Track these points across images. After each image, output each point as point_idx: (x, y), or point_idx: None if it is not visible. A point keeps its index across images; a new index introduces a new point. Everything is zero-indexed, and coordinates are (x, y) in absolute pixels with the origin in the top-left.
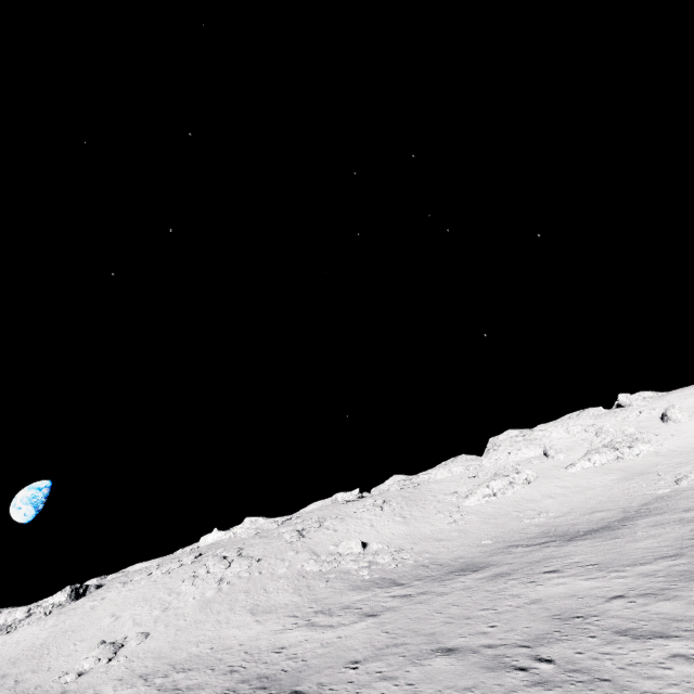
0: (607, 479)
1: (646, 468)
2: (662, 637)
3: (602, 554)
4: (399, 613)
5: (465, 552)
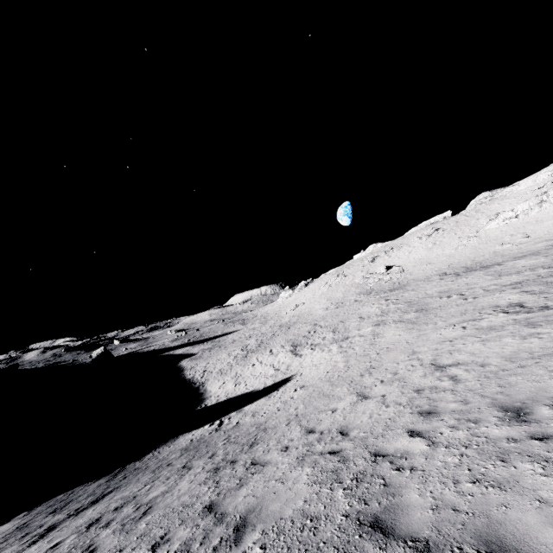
0: None
1: None
2: (334, 332)
3: (415, 293)
4: (339, 309)
5: (422, 275)
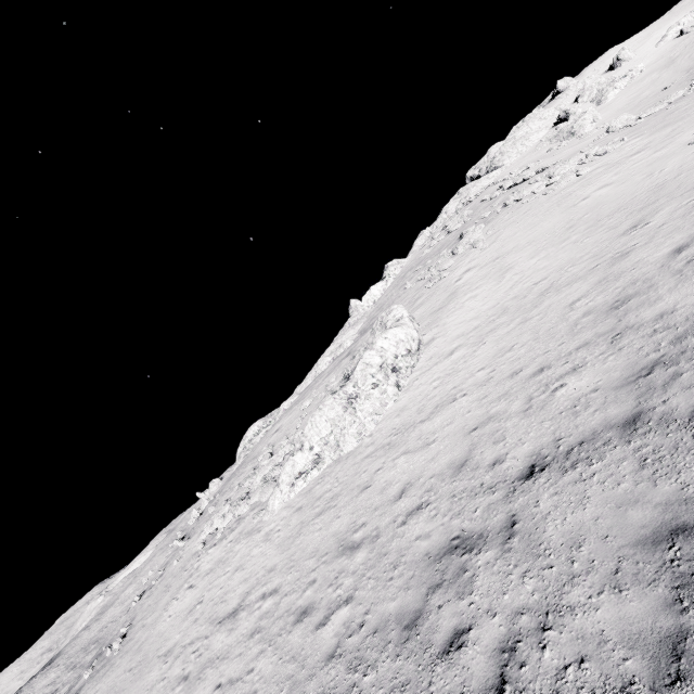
0: (654, 76)
1: (668, 61)
2: None
3: None
4: None
5: None
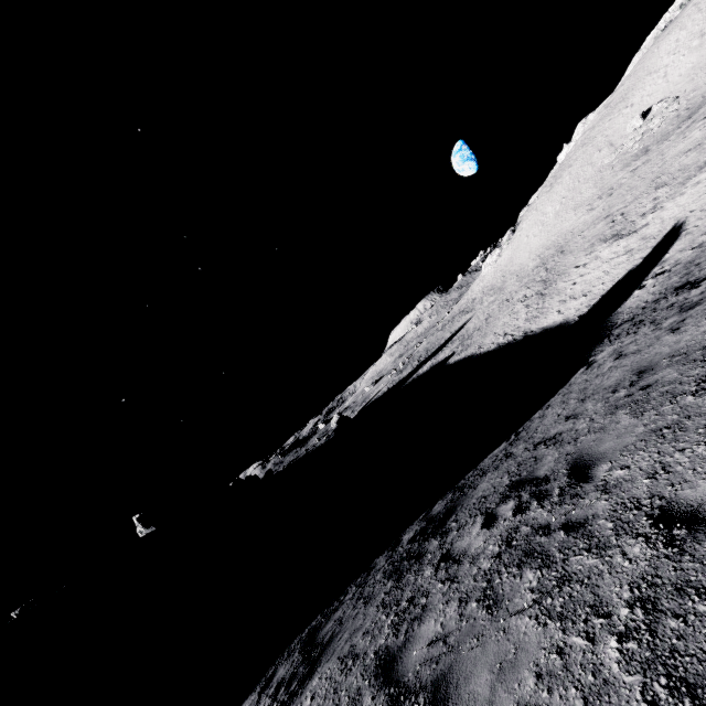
0: None
1: None
2: (662, 187)
3: None
4: (619, 190)
5: None
